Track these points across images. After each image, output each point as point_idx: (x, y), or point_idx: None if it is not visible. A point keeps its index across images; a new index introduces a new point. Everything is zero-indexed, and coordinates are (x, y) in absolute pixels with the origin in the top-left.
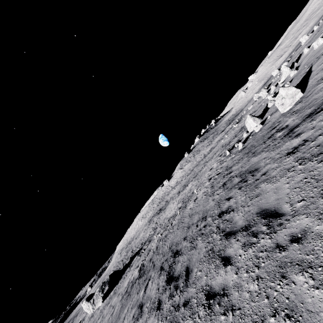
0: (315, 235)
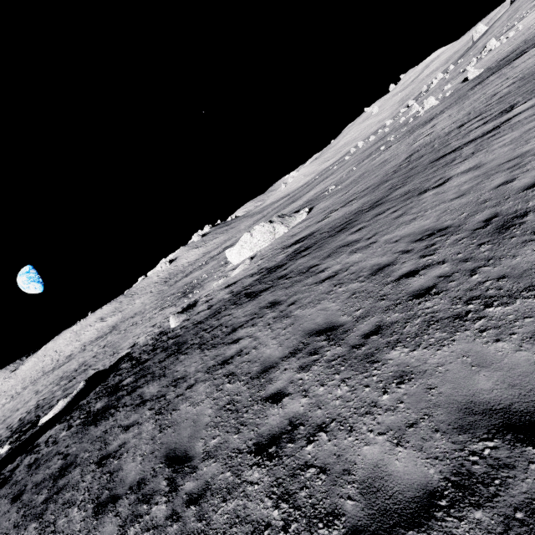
0: None
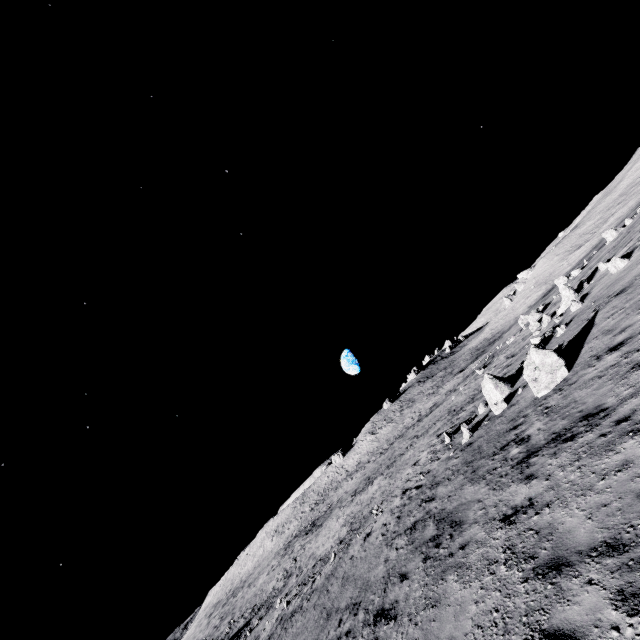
0: None
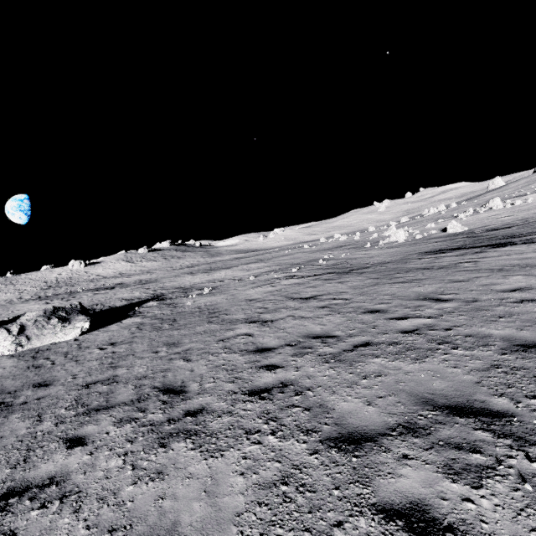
0: None
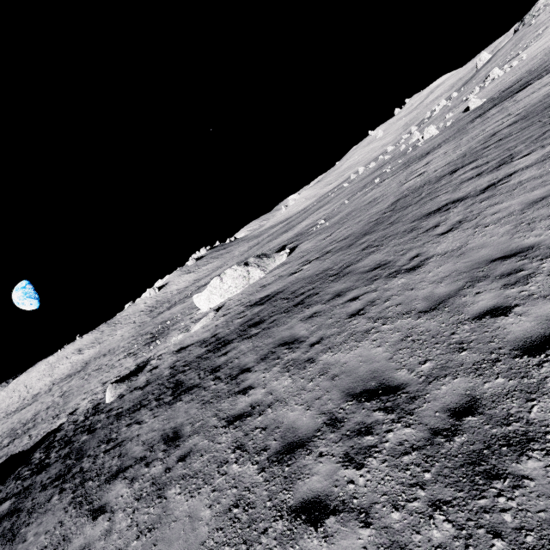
0: None
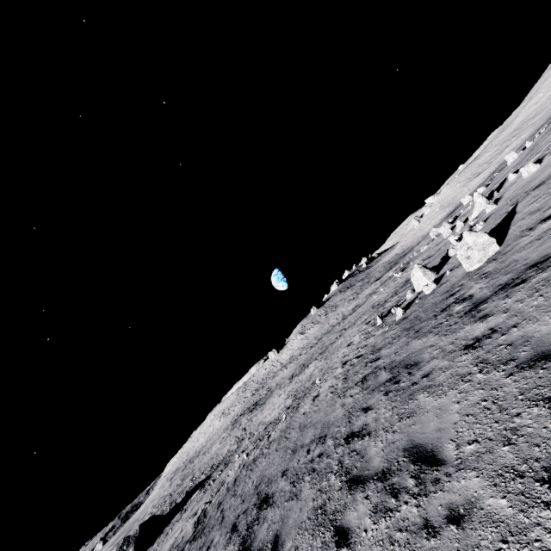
0: (484, 517)
